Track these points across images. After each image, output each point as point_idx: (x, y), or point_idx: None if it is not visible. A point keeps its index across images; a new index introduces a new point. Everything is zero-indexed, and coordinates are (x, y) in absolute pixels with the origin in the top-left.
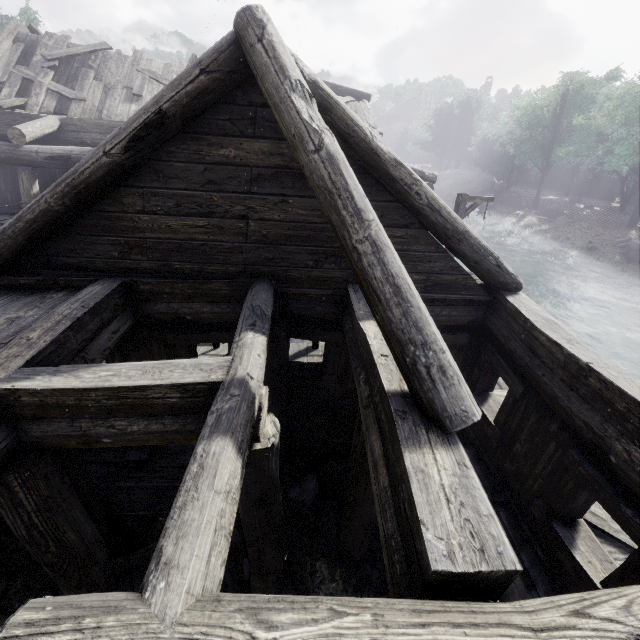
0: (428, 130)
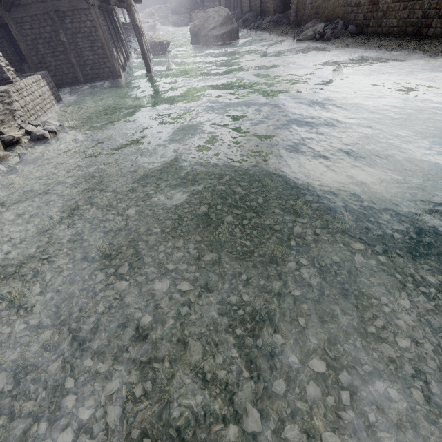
0: None
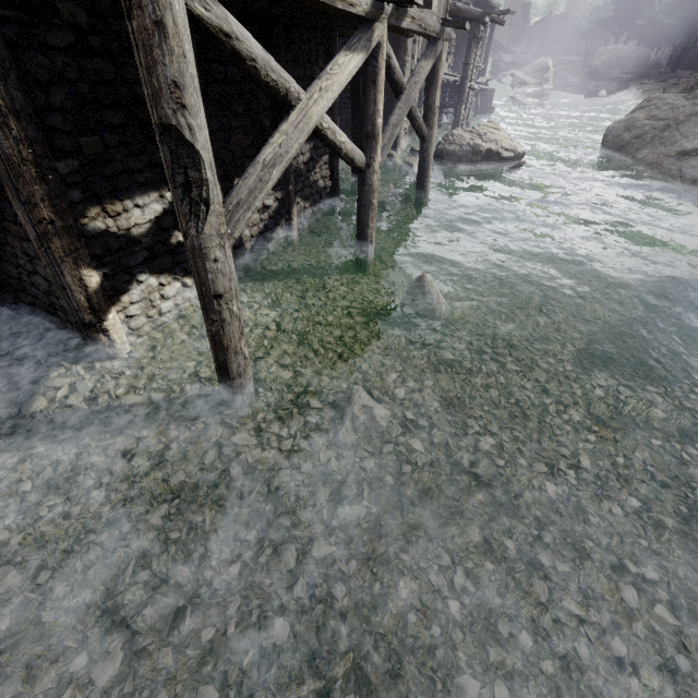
0: (609, 3)
